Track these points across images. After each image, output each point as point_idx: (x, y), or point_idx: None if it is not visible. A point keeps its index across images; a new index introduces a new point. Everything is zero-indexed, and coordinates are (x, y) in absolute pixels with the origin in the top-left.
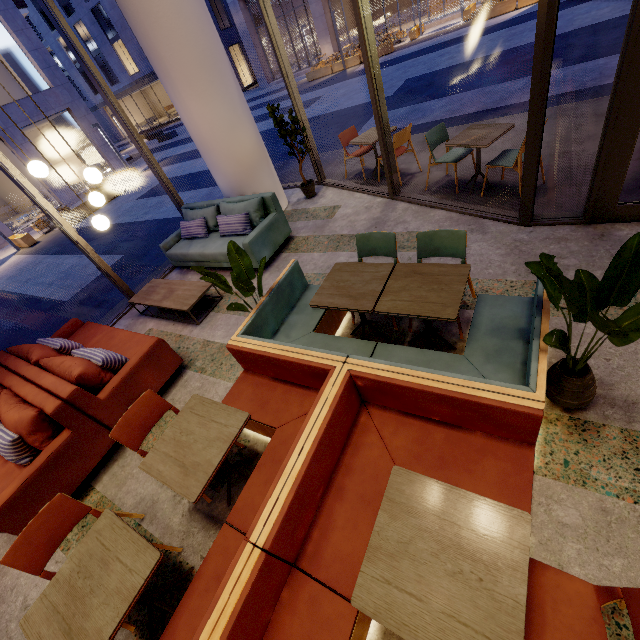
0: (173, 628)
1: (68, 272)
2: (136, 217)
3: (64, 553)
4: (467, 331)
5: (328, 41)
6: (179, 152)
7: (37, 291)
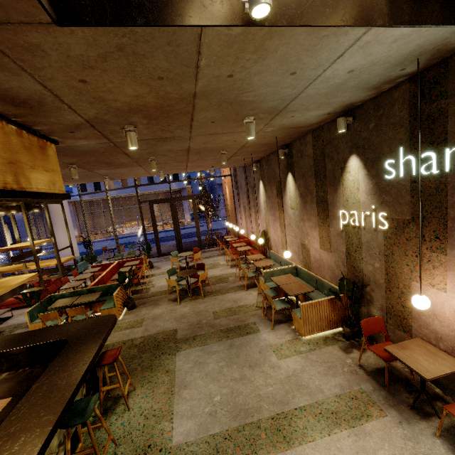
0: None
1: None
2: None
3: None
4: None
5: (76, 230)
6: None
7: None
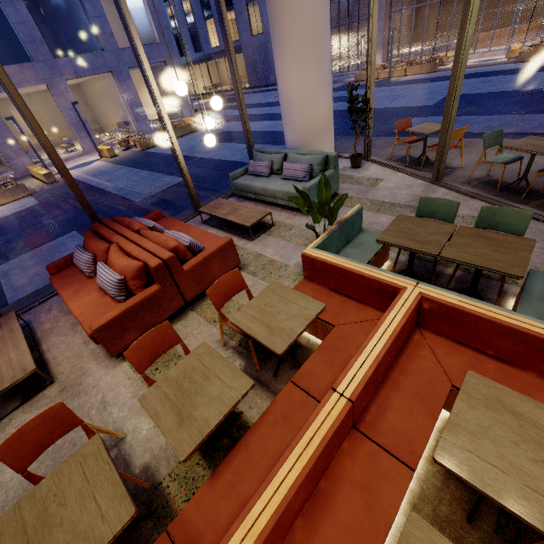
0: (246, 442)
1: (140, 181)
2: (197, 154)
3: (135, 374)
4: (503, 299)
5: (380, 52)
6: (237, 113)
7: (114, 189)
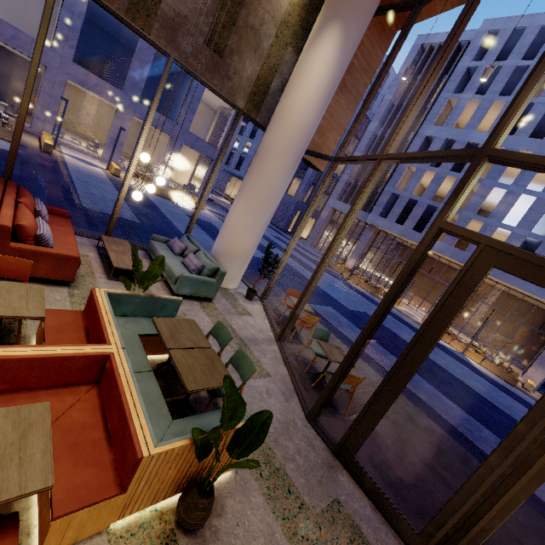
0: None
1: (107, 199)
2: (173, 218)
3: None
4: None
5: (354, 261)
6: None
7: (81, 189)
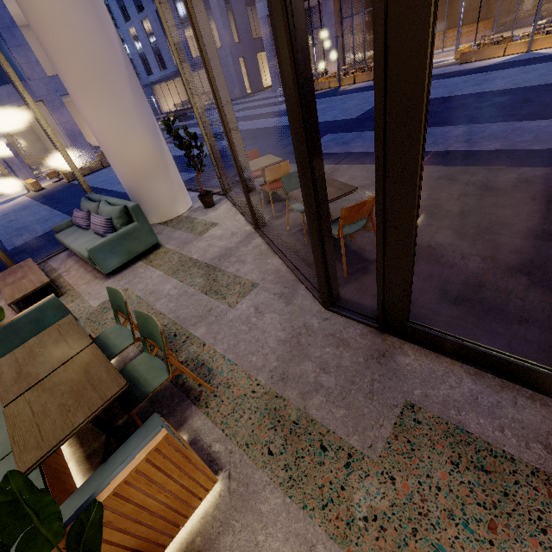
0: None
1: (33, 223)
2: (110, 185)
3: None
4: None
5: (335, 60)
6: (182, 134)
7: (3, 234)
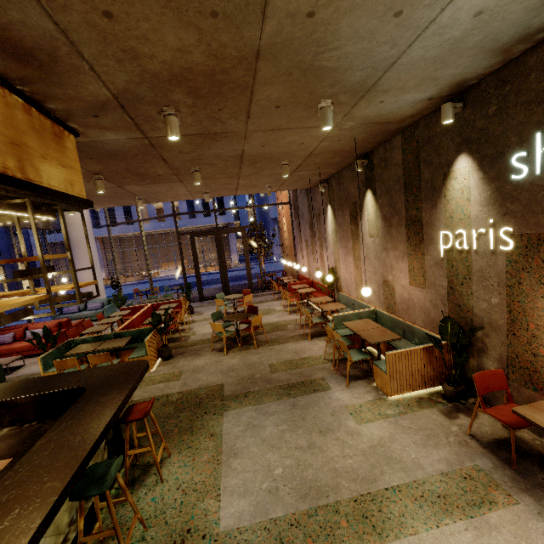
0: None
1: None
2: None
3: None
4: None
5: (103, 271)
6: None
7: None
